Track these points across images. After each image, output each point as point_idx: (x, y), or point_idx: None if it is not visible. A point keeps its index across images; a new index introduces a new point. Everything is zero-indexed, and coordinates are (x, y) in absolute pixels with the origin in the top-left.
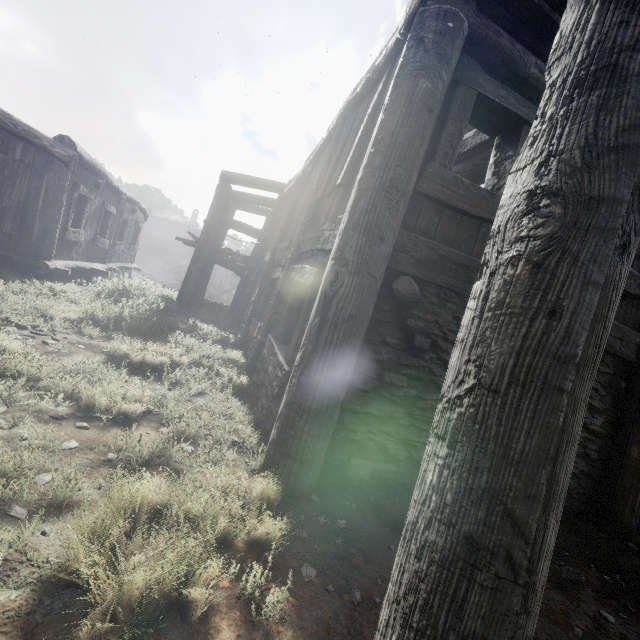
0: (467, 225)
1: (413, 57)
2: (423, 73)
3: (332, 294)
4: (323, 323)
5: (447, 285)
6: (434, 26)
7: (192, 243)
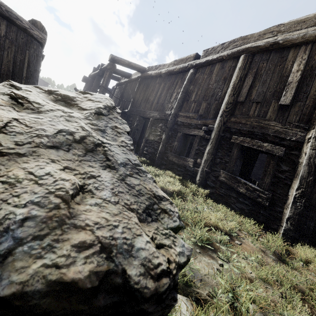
0: None
1: None
2: None
3: None
4: None
5: None
6: None
7: None
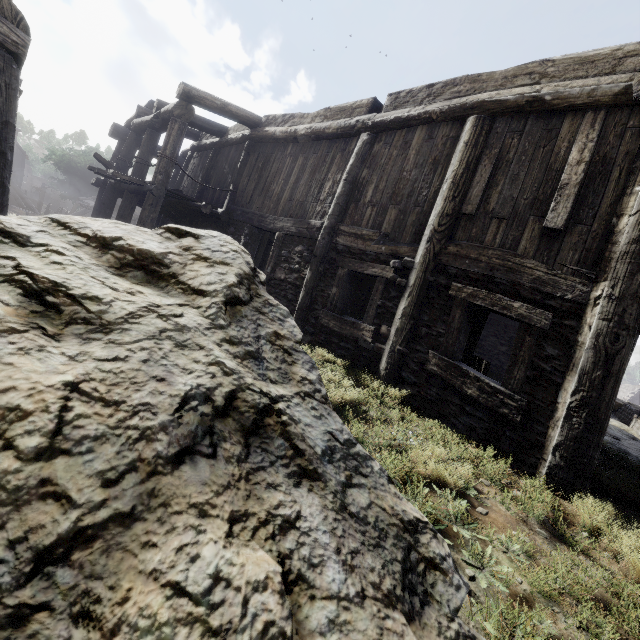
0: None
1: None
2: None
3: (615, 353)
4: (608, 376)
5: None
6: None
7: (137, 182)
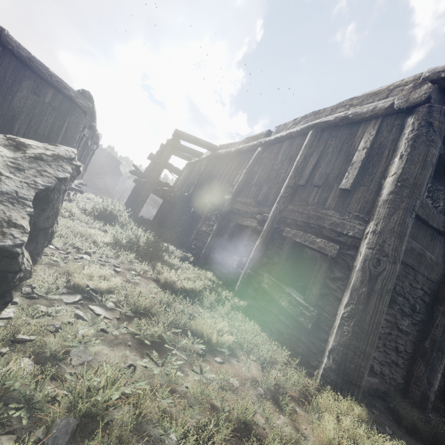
0: (422, 229)
1: (426, 133)
2: (433, 144)
3: (377, 274)
4: (371, 293)
5: (411, 265)
6: (439, 118)
7: (144, 176)
